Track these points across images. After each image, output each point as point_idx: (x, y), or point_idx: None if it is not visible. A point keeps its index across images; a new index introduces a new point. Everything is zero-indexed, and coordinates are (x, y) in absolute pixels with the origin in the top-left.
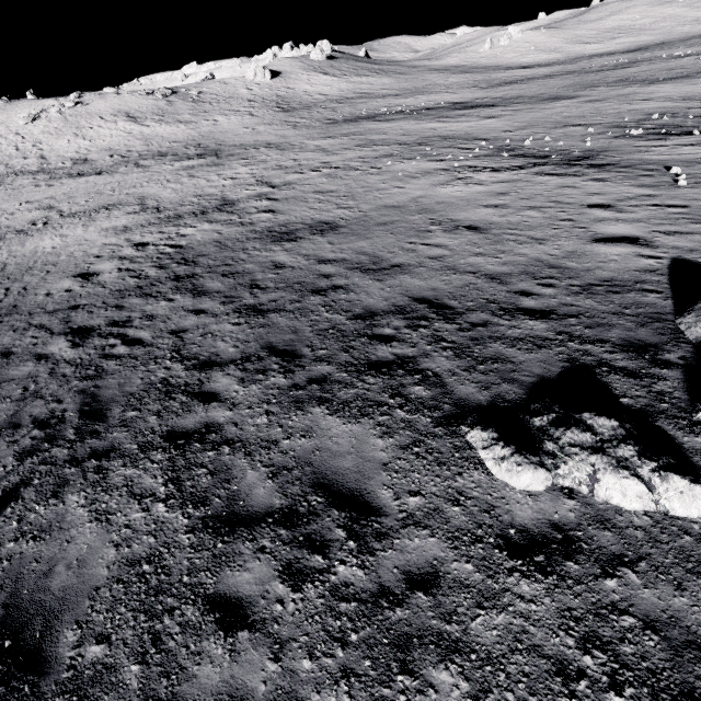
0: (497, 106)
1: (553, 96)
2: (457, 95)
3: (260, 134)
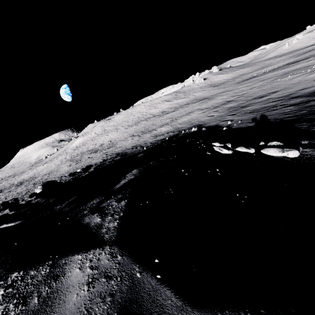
0: (310, 58)
1: None
2: (285, 62)
3: (214, 92)
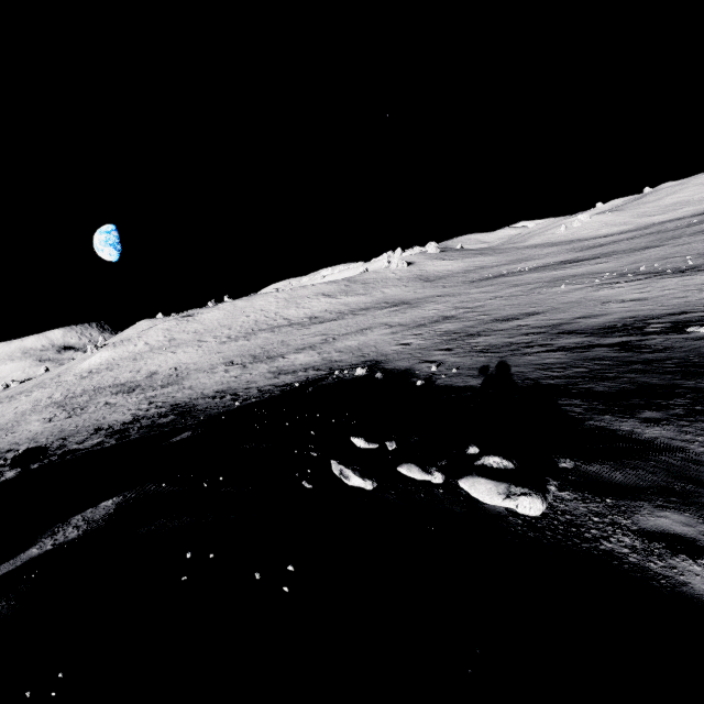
0: (600, 258)
1: (644, 247)
2: (559, 258)
3: (423, 293)
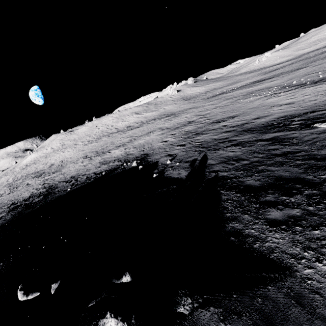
0: (273, 78)
1: (297, 69)
2: (253, 79)
3: (183, 107)
